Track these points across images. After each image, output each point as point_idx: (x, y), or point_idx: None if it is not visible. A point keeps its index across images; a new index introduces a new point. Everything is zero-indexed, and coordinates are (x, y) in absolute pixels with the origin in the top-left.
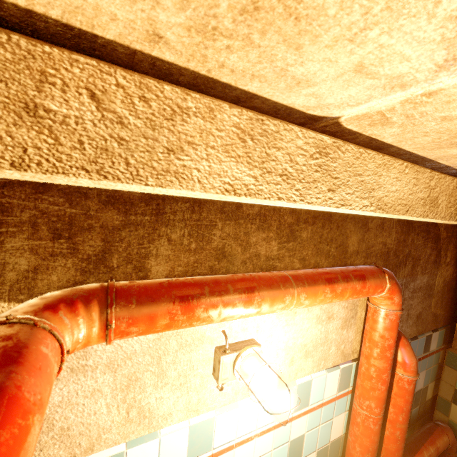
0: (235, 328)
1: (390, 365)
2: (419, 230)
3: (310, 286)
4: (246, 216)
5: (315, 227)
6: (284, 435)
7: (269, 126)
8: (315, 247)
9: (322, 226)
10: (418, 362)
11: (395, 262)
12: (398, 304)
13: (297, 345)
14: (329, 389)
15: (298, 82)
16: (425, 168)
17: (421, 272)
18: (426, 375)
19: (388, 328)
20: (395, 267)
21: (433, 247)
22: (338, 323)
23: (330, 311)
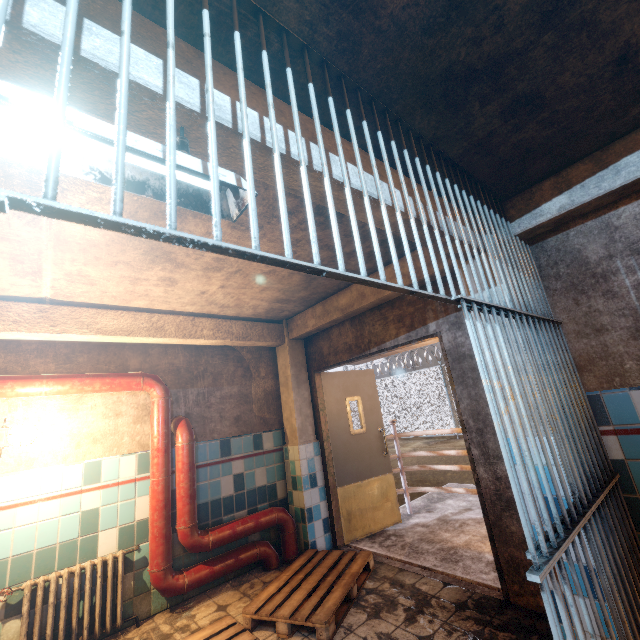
0: (17, 417)
1: (164, 437)
2: (213, 354)
3: (59, 378)
4: (26, 350)
5: (92, 355)
6: (74, 505)
7: (3, 304)
8: (94, 367)
9: (99, 354)
10: (192, 434)
11: (190, 376)
12: (160, 393)
13: (83, 433)
14: (126, 471)
15: (3, 289)
16: (144, 313)
17: (228, 383)
18: (268, 472)
19: (156, 411)
20: (191, 380)
21: (237, 365)
22: (130, 419)
23: (117, 410)
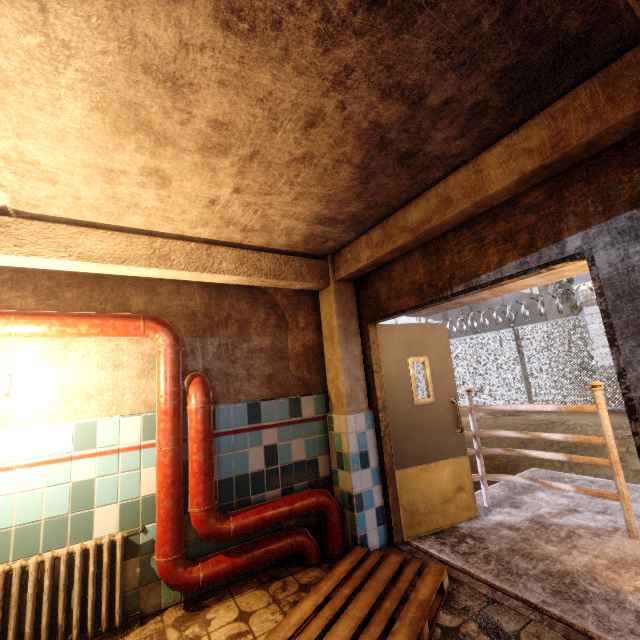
0: None
1: (172, 397)
2: (239, 296)
3: (32, 316)
4: None
5: (83, 290)
6: (62, 475)
7: None
8: (86, 305)
9: (91, 290)
10: (208, 395)
11: (210, 323)
12: (167, 341)
13: (73, 387)
14: (127, 435)
15: None
16: (142, 236)
17: (258, 334)
18: (308, 444)
19: (162, 363)
20: (211, 327)
21: (269, 312)
22: (132, 373)
23: (117, 360)
